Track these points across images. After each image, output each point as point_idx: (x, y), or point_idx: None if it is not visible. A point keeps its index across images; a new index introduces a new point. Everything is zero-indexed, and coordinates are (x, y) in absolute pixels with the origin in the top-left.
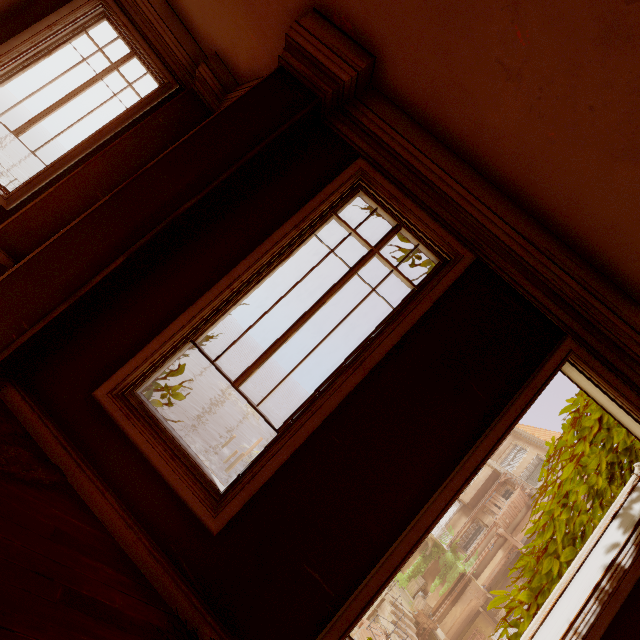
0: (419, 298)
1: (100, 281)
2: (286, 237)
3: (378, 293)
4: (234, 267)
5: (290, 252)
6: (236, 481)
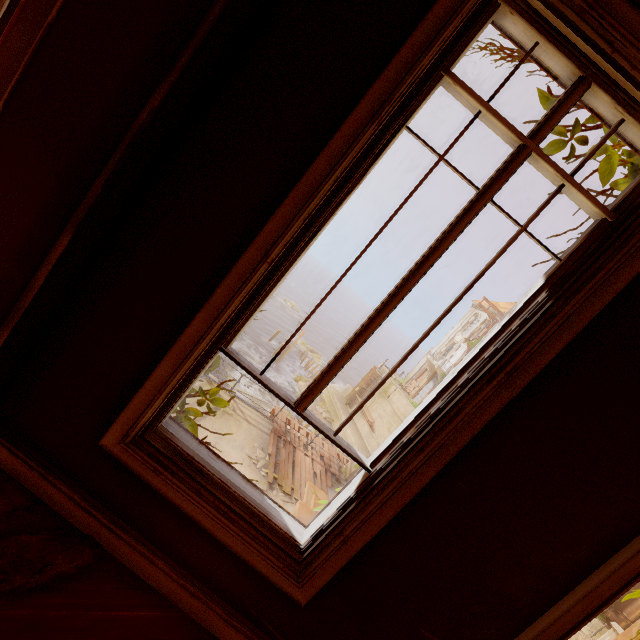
0: (630, 245)
1: (47, 279)
2: (357, 144)
3: (531, 235)
4: (266, 218)
5: (362, 171)
6: (319, 535)
